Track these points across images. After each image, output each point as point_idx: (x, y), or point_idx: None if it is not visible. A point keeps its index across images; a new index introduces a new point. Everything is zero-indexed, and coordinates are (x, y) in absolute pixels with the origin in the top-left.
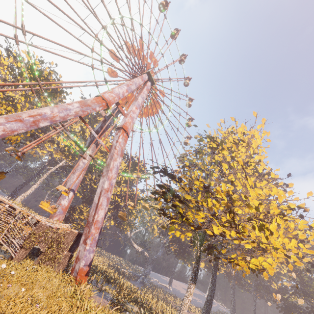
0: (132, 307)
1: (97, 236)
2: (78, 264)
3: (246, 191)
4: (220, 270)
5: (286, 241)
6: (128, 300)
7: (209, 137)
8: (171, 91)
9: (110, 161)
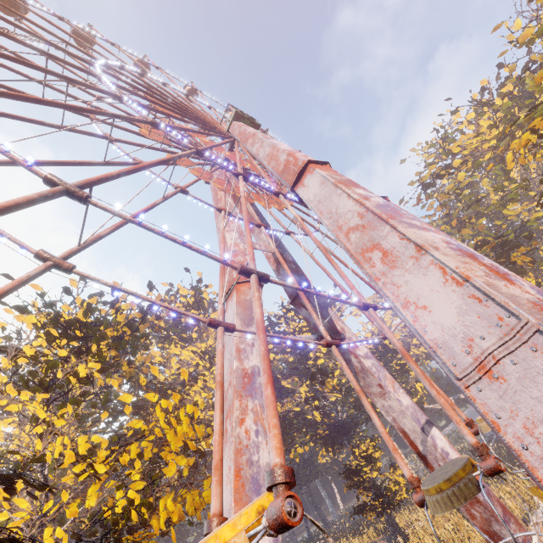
0: None
1: None
2: None
3: None
4: None
5: None
6: None
7: None
8: None
9: None
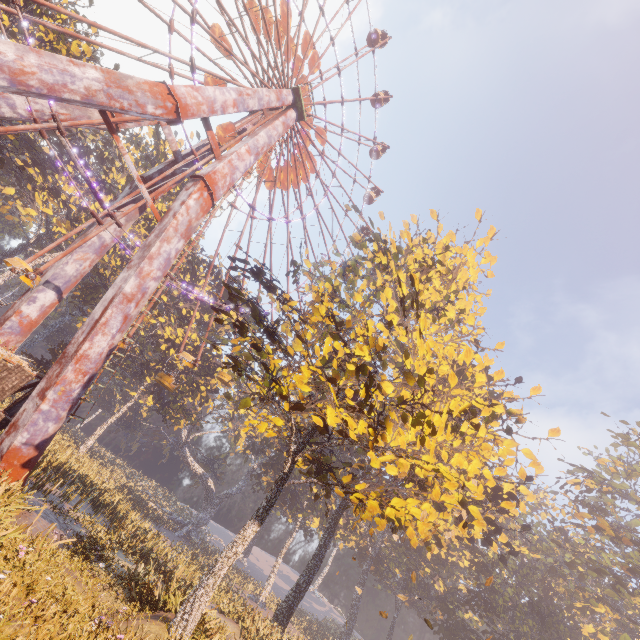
0: (126, 564)
1: (78, 389)
2: (10, 438)
3: (413, 349)
4: (348, 539)
5: (461, 461)
6: (127, 551)
7: (376, 238)
8: (339, 153)
9: (154, 240)
